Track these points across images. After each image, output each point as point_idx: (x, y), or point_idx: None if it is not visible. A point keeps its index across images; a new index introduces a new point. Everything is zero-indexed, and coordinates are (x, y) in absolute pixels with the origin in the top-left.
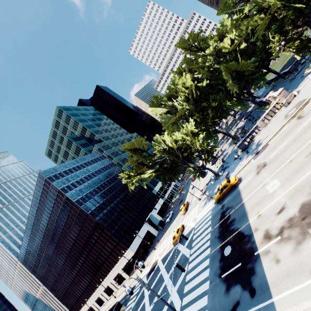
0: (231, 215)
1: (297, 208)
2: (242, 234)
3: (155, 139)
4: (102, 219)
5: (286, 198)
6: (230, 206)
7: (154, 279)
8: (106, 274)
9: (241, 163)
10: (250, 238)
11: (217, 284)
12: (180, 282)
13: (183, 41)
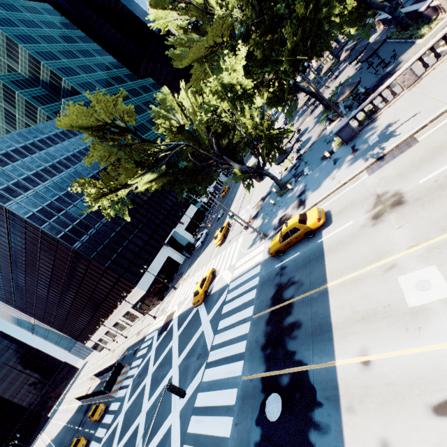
0: (294, 308)
1: None
2: (313, 391)
3: (159, 99)
4: (87, 245)
5: None
6: (297, 281)
7: (163, 348)
8: (111, 311)
9: (337, 175)
10: (333, 425)
11: None
12: (187, 397)
13: None
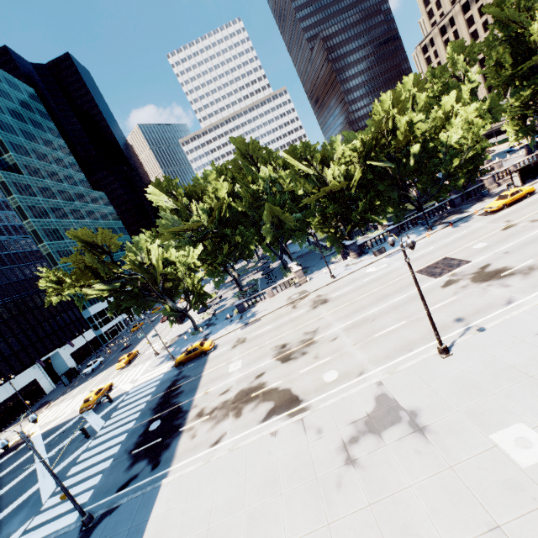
0: (182, 386)
1: (236, 392)
2: (180, 409)
3: (135, 240)
4: None
5: (236, 381)
6: (187, 375)
7: (11, 462)
8: None
9: (229, 327)
10: (186, 414)
11: (122, 461)
12: (66, 463)
13: (243, 141)
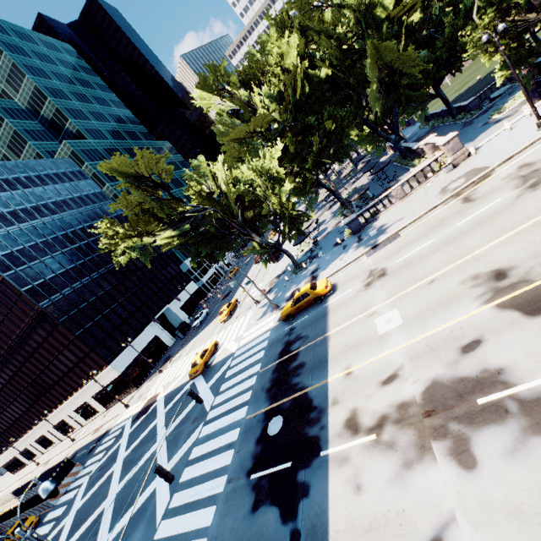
0: (300, 355)
1: (422, 386)
2: (309, 402)
3: (194, 165)
4: (58, 306)
5: (406, 355)
6: (304, 336)
7: (142, 430)
8: (59, 402)
9: (344, 257)
10: (322, 416)
11: (239, 490)
12: (179, 456)
13: None
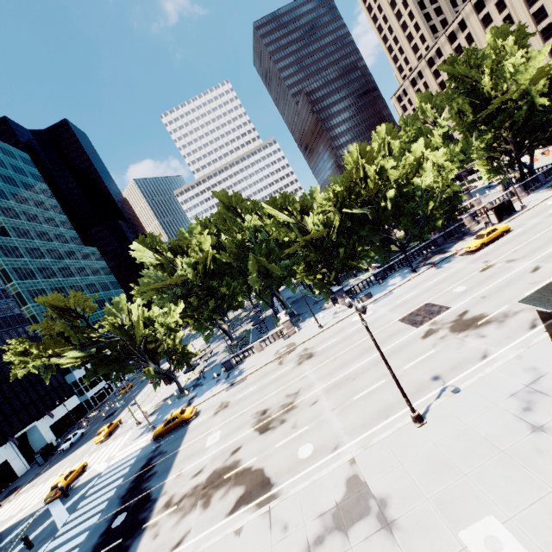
0: (156, 466)
1: (209, 474)
2: (149, 498)
3: (116, 301)
4: None
5: (211, 458)
6: (164, 451)
7: None
8: None
9: (214, 389)
10: (153, 504)
11: None
12: None
13: (225, 194)
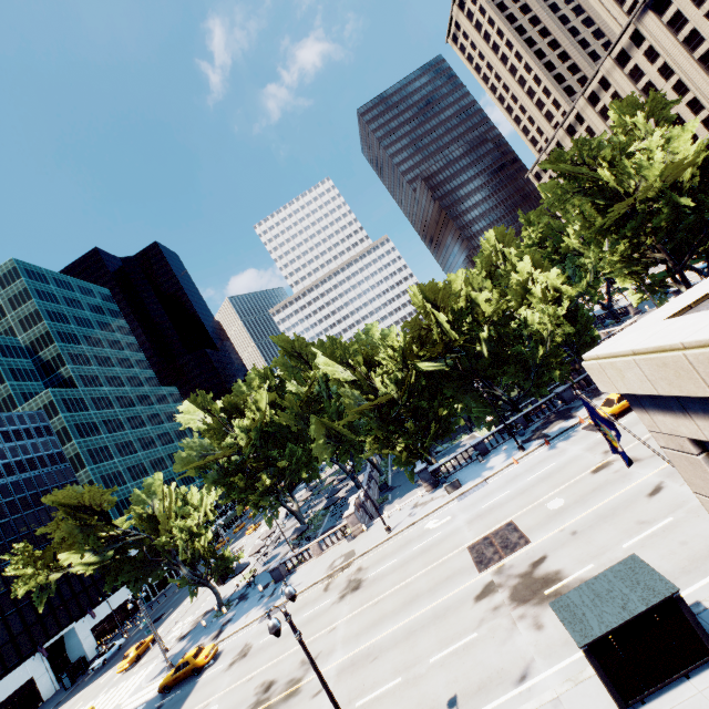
0: None
1: None
2: None
3: (148, 483)
4: None
5: None
6: None
7: None
8: None
9: (251, 613)
10: None
11: None
12: None
13: (286, 339)
